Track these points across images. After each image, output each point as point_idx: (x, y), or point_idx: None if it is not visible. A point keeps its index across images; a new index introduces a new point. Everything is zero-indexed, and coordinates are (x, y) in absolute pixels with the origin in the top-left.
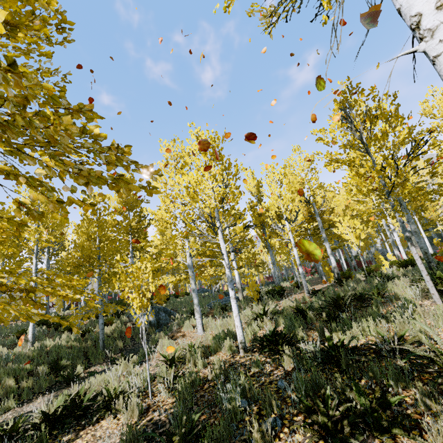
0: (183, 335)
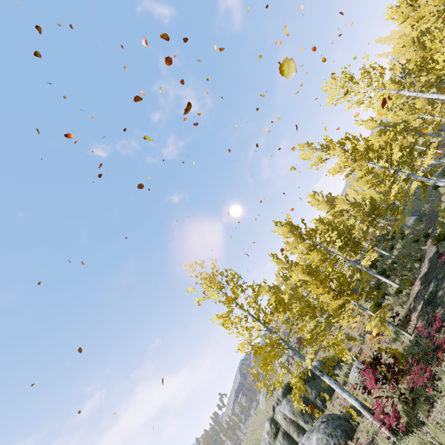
0: None
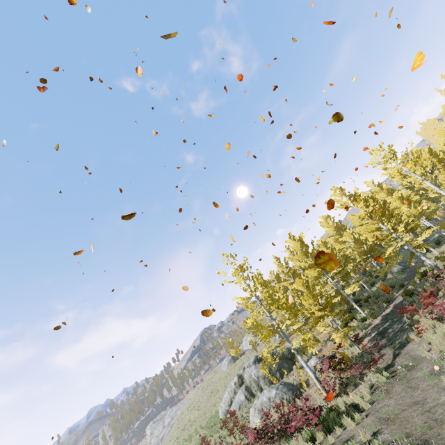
0: (430, 258)
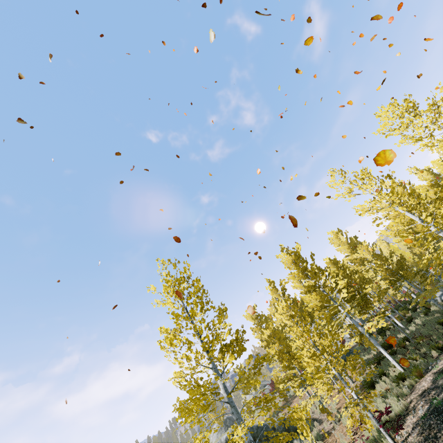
0: None
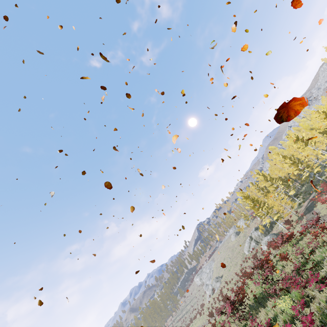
0: None
